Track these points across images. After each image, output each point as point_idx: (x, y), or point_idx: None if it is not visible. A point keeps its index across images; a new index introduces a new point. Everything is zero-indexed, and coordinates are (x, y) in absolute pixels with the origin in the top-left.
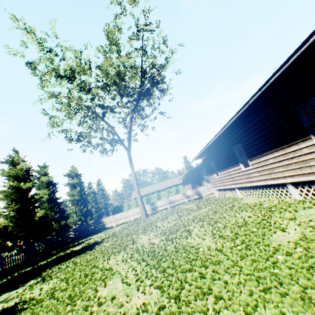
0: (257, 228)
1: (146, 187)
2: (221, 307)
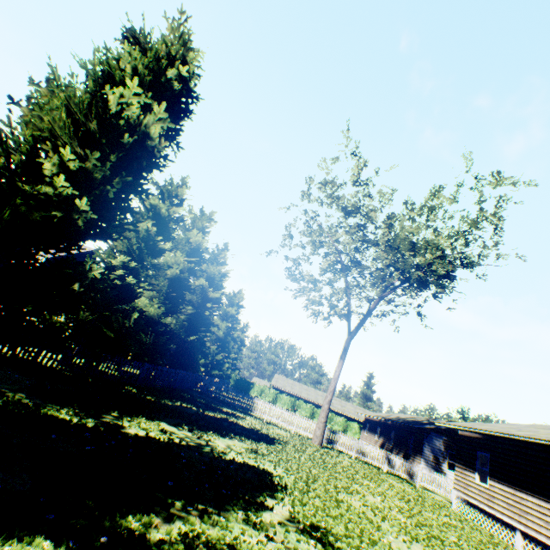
0: None
1: (298, 383)
2: None
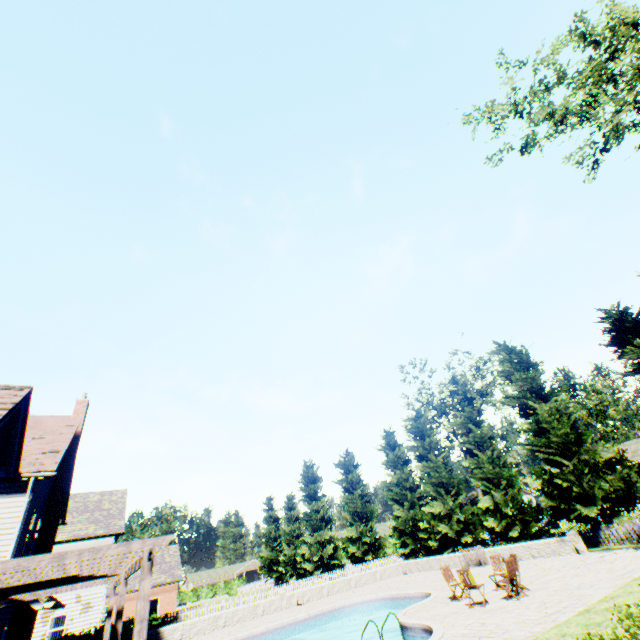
0: None
1: None
2: None
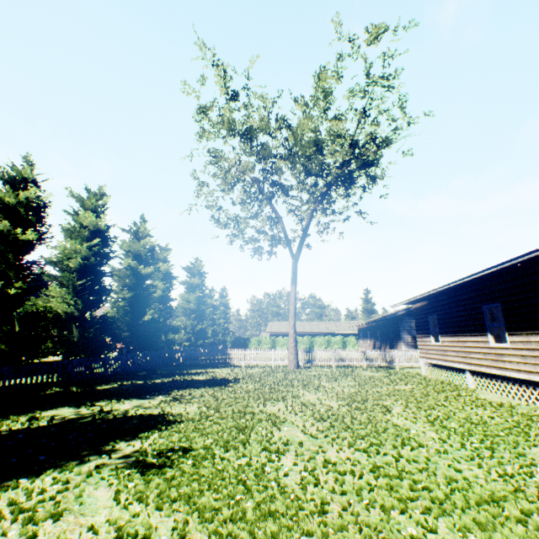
0: (505, 433)
1: None
2: (456, 487)
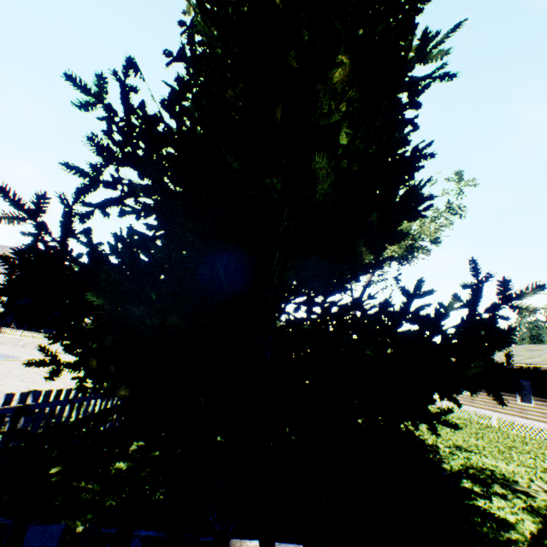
0: None
1: None
2: None
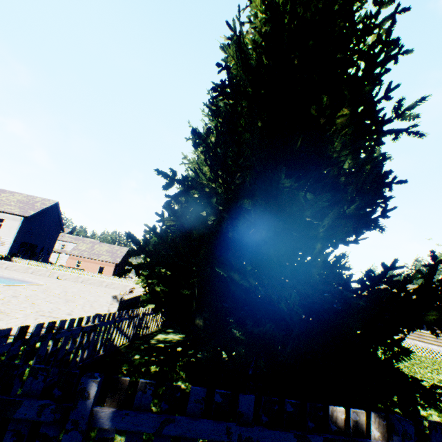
0: None
1: None
2: None
